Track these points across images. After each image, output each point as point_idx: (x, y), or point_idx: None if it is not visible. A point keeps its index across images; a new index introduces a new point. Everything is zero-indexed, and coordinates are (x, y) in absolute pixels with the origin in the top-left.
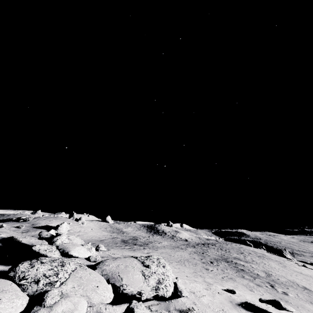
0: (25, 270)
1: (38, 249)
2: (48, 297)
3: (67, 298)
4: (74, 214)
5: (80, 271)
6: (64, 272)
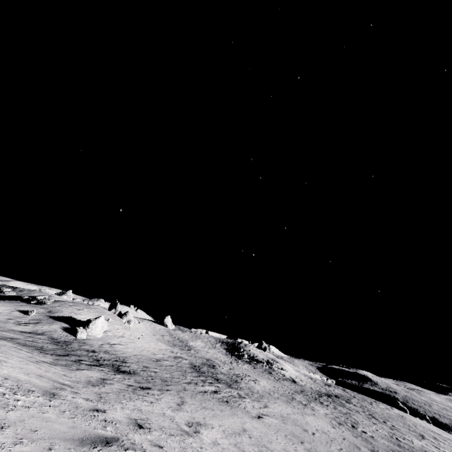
0: None
1: None
2: None
3: None
4: (117, 305)
5: None
6: None
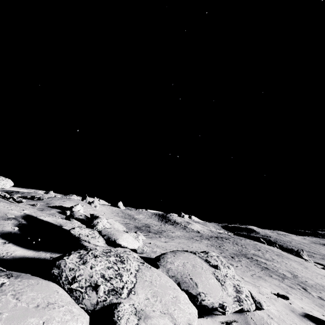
0: (74, 266)
1: (78, 234)
2: (121, 319)
3: (148, 320)
4: (87, 197)
5: (146, 272)
6: (127, 272)
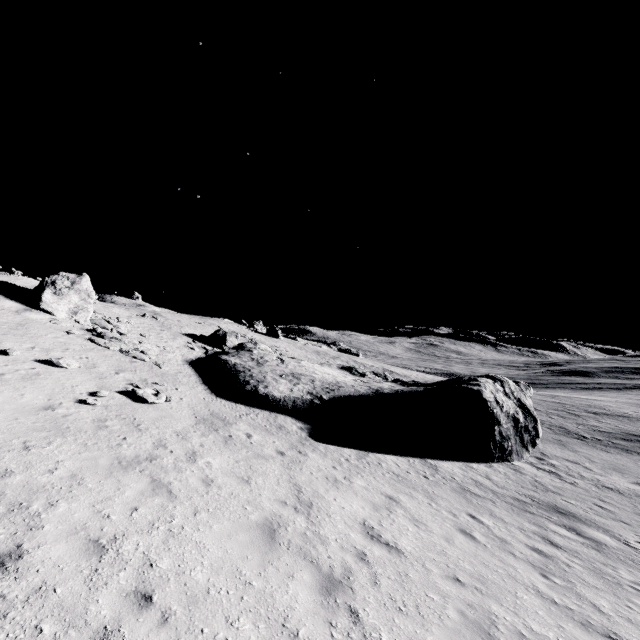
0: None
1: None
2: None
3: None
4: None
5: None
6: None
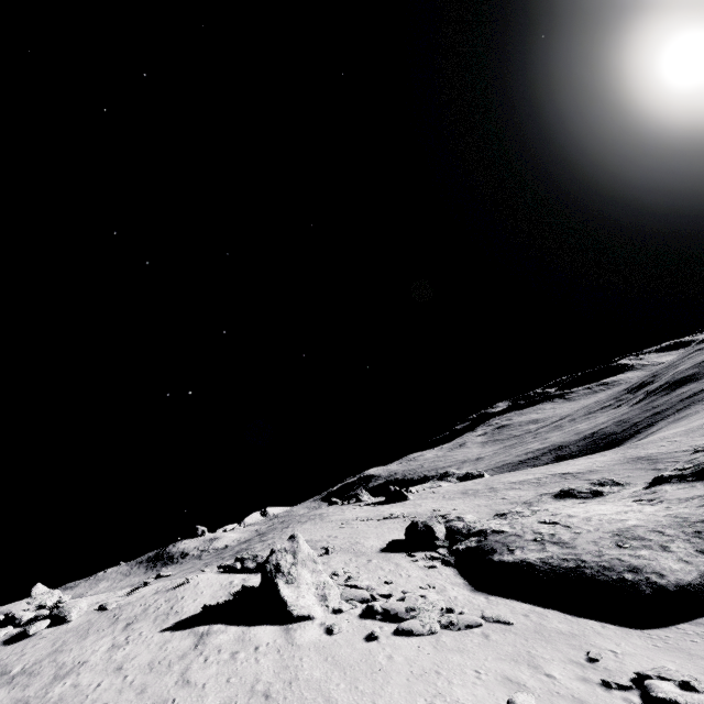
0: None
1: None
2: None
3: None
4: None
5: None
6: None
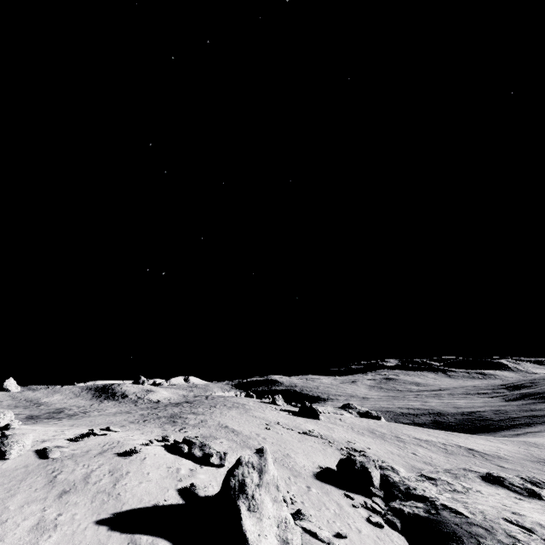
0: None
1: None
2: None
3: None
4: None
5: None
6: None
